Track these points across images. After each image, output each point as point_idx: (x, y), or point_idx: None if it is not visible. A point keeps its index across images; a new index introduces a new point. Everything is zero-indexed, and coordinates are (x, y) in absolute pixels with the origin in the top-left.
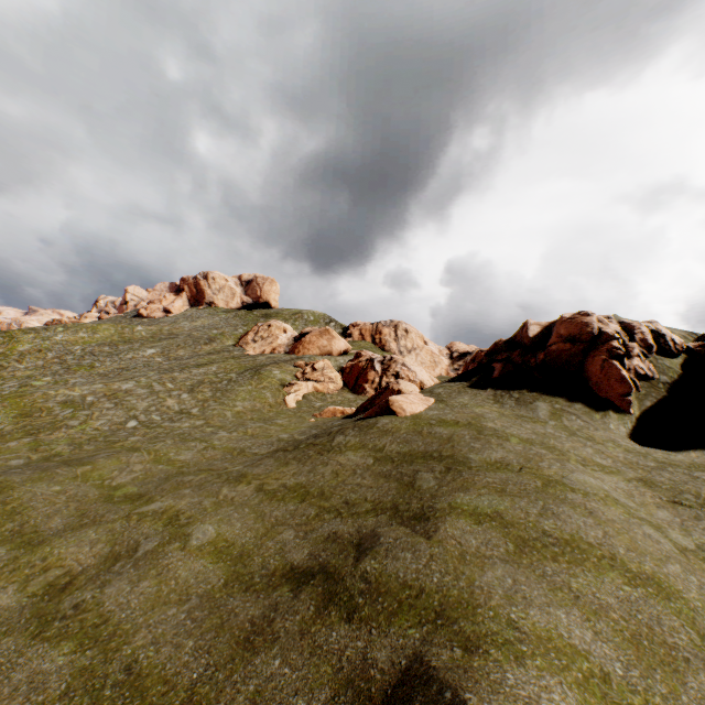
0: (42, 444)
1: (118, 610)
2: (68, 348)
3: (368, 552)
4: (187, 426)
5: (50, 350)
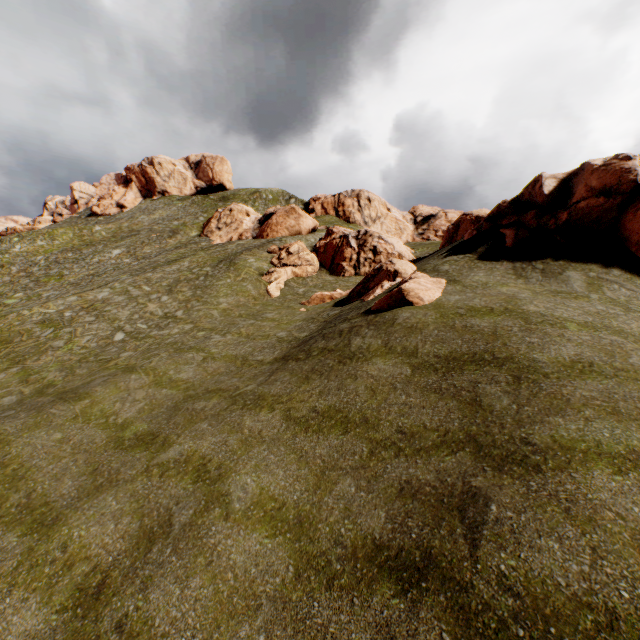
0: (31, 373)
1: (174, 634)
2: (31, 259)
3: (486, 532)
4: (177, 333)
5: (12, 264)
